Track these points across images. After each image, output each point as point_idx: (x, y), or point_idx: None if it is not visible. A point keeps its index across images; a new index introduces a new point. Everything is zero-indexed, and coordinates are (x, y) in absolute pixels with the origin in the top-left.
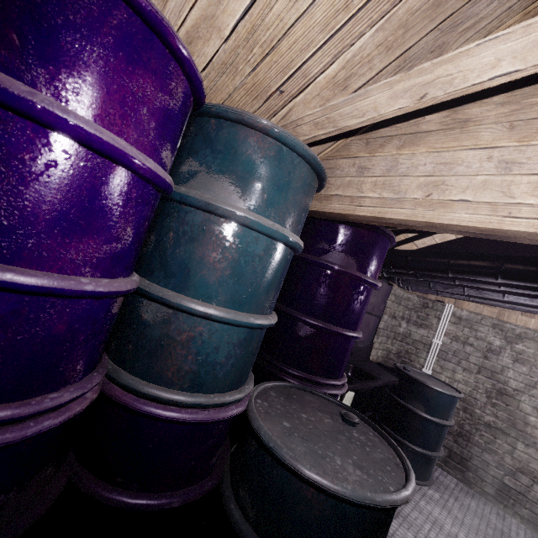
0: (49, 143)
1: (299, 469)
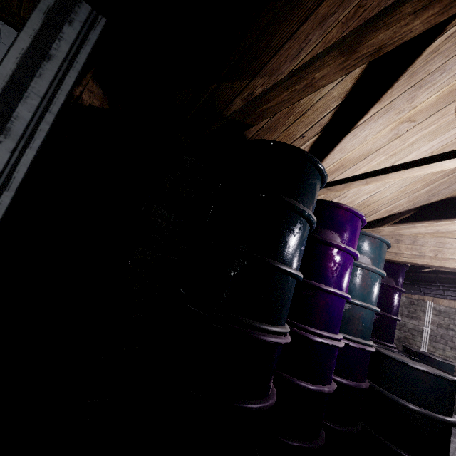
0: (350, 259)
1: (417, 366)
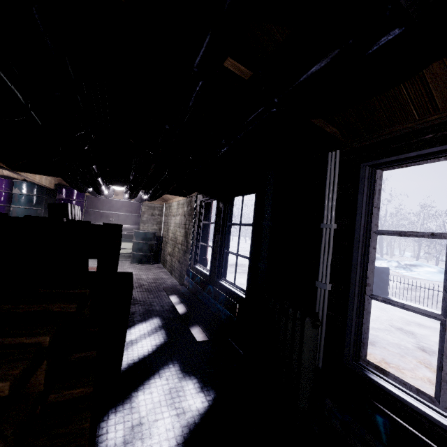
0: None
1: None
